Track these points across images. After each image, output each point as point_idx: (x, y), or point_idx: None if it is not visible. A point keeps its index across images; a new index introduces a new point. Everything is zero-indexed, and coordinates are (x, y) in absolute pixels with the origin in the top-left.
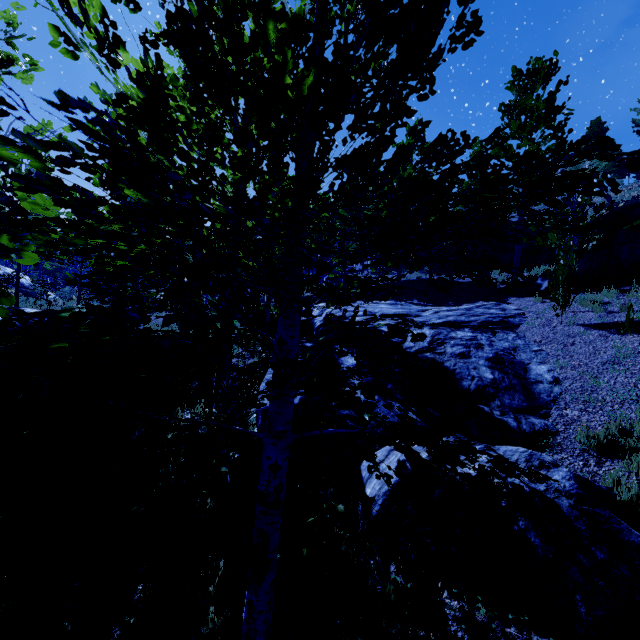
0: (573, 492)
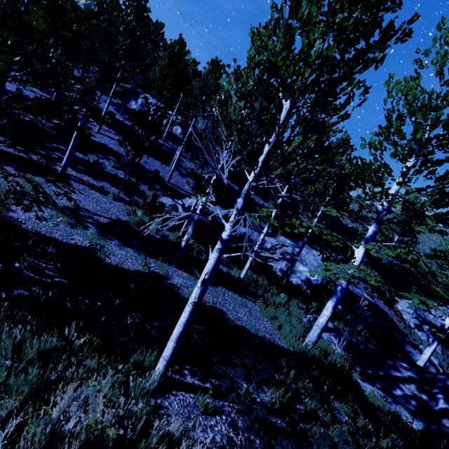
0: None
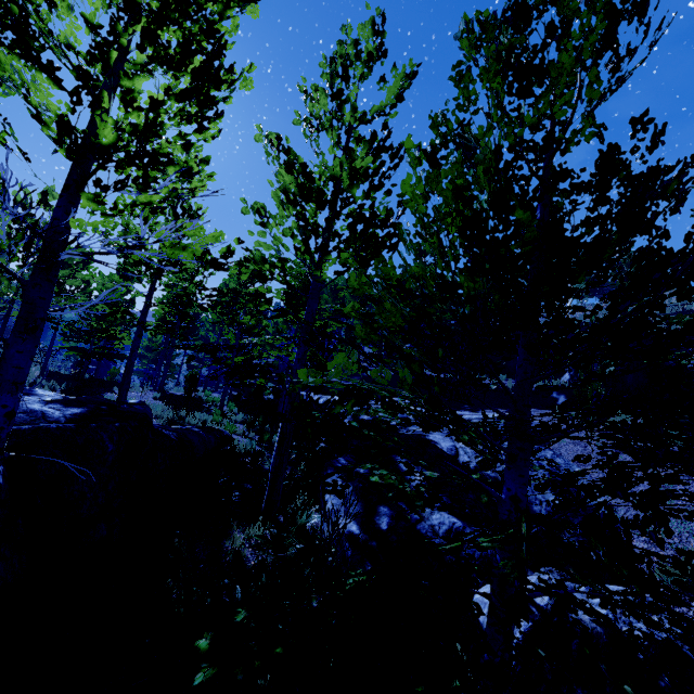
0: None
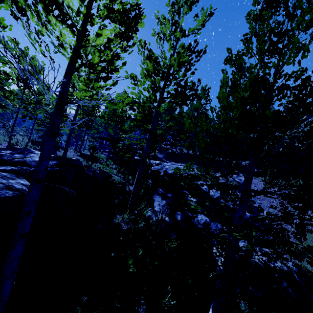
0: (296, 271)
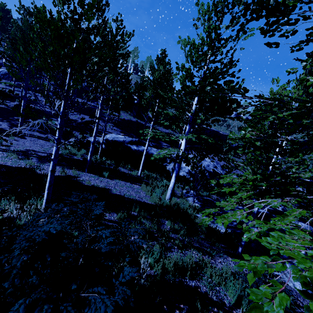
0: None
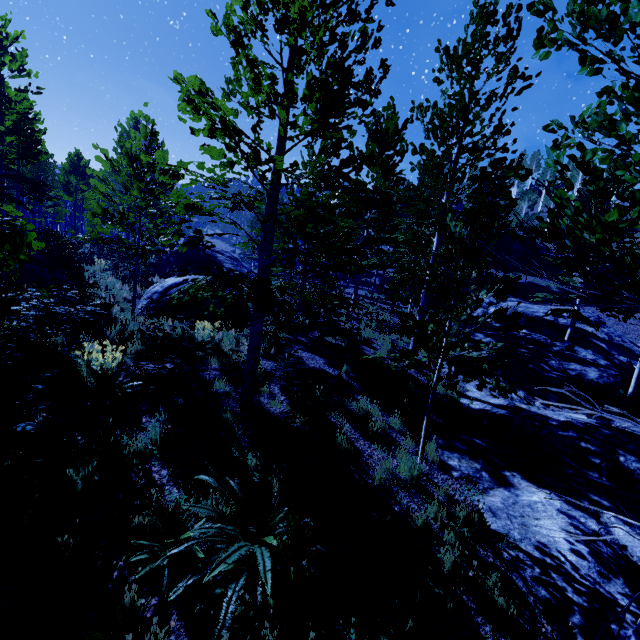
0: None
